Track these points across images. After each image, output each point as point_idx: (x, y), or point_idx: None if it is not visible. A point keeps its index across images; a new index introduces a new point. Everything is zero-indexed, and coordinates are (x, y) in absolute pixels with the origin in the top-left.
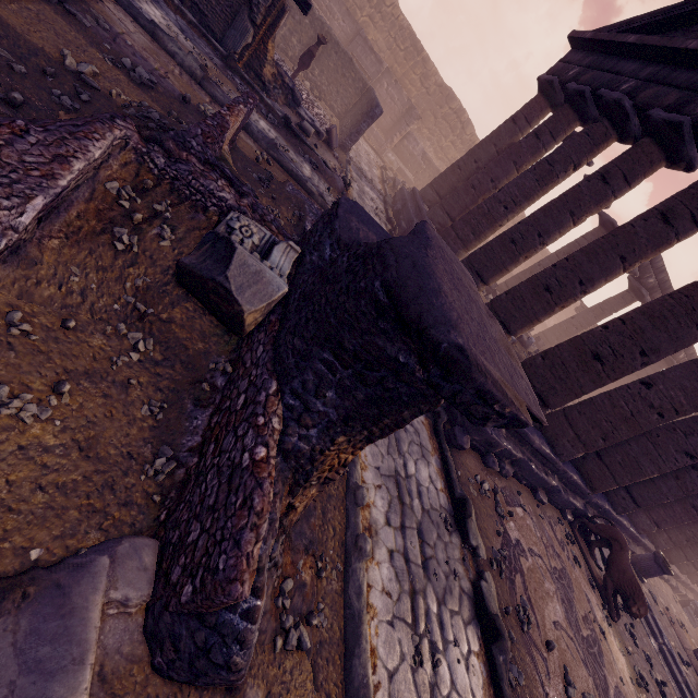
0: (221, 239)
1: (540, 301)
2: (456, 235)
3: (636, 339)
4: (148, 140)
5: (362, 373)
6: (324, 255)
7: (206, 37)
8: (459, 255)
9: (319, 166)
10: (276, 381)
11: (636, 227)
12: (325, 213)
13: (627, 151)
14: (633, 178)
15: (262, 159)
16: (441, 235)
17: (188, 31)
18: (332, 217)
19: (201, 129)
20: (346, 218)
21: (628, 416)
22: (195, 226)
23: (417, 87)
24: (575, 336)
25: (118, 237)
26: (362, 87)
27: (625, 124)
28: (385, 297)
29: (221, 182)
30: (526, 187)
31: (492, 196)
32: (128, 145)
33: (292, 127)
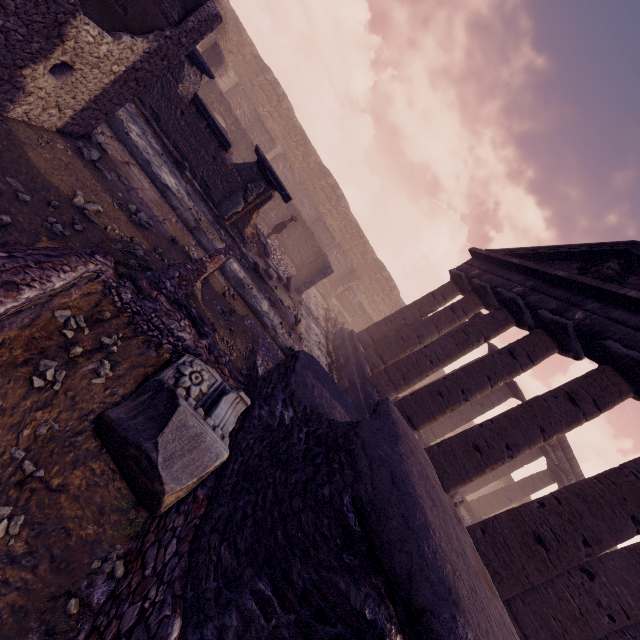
0: (165, 390)
1: (471, 460)
2: (388, 377)
3: (576, 524)
4: (123, 275)
5: (309, 623)
6: (275, 411)
7: (206, 201)
8: (390, 396)
9: (276, 303)
10: (181, 617)
11: (548, 402)
12: (282, 363)
13: (527, 336)
14: (535, 357)
15: (228, 294)
16: (375, 375)
17: (193, 195)
18: (288, 370)
19: (179, 272)
20: (302, 373)
21: (577, 614)
22: (142, 362)
23: (358, 258)
24: (512, 508)
25: (41, 370)
26: (318, 252)
27: (520, 315)
28: (357, 522)
29: (184, 322)
30: (447, 347)
31: (419, 350)
32: (98, 278)
33: (260, 271)
